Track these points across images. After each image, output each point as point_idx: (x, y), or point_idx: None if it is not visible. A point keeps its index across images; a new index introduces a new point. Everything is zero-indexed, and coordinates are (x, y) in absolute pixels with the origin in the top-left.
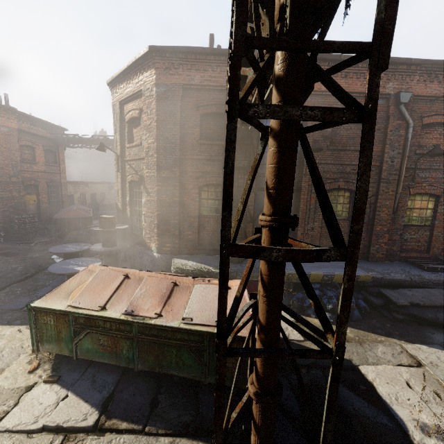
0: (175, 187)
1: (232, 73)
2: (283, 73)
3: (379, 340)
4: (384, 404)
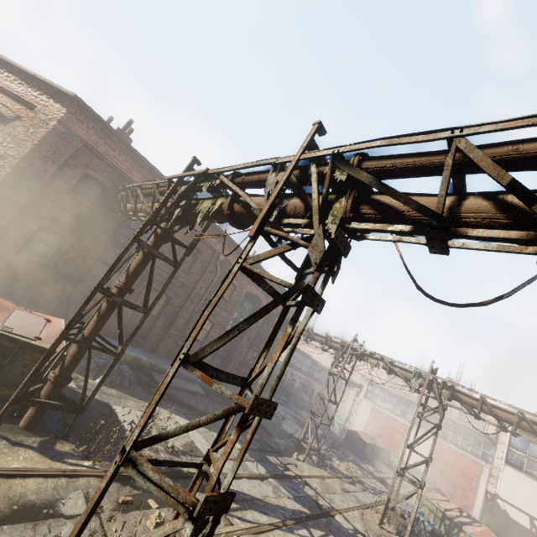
0: (11, 212)
1: (143, 228)
2: (160, 233)
3: (133, 400)
4: (119, 422)
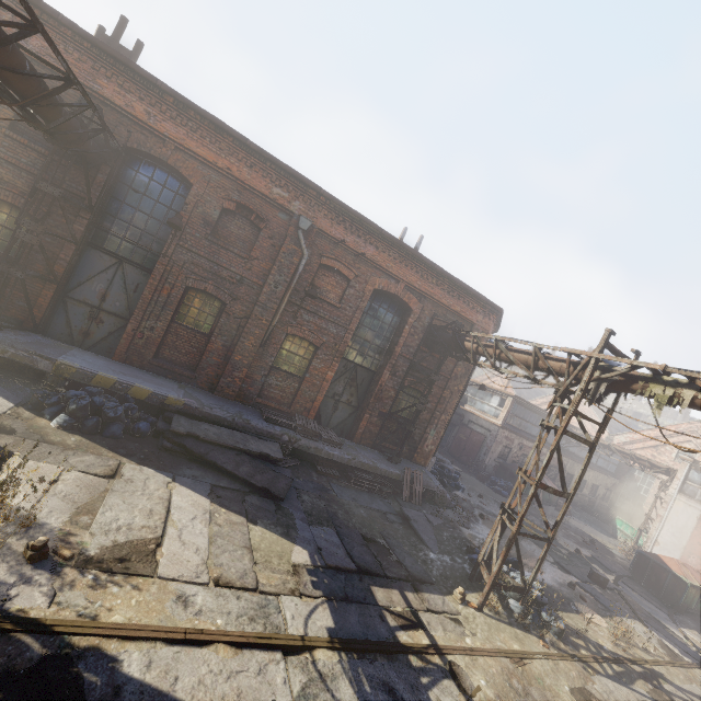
0: None
1: None
2: None
3: (103, 455)
4: None
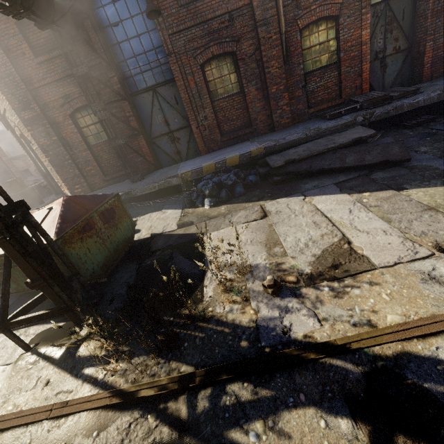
0: (46, 126)
1: None
2: None
3: (246, 207)
4: (204, 259)
